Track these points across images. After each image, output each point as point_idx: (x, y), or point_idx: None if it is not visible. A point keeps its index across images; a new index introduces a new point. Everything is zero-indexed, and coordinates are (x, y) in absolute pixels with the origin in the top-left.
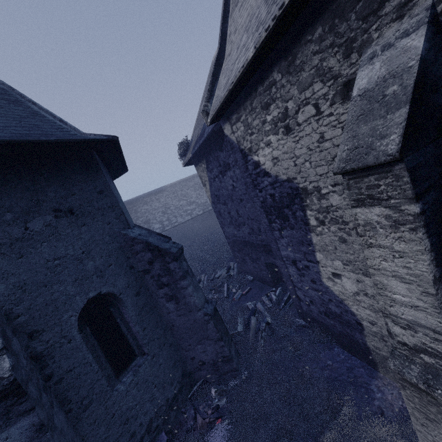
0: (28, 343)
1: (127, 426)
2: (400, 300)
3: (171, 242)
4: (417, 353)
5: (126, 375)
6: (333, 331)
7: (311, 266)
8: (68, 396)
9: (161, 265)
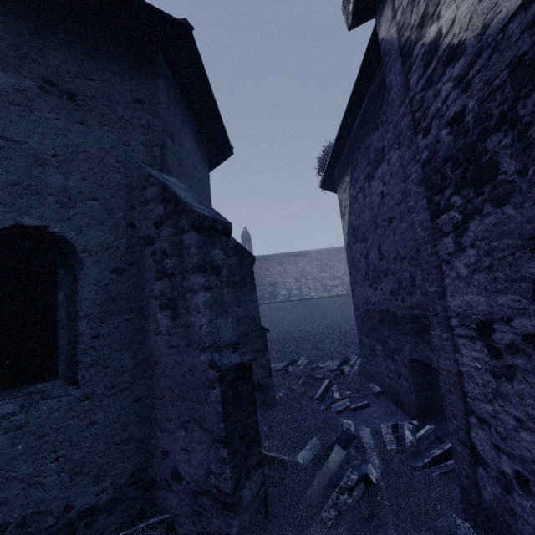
0: None
1: None
2: None
3: (213, 211)
4: None
5: (13, 398)
6: None
7: None
8: None
9: (172, 233)
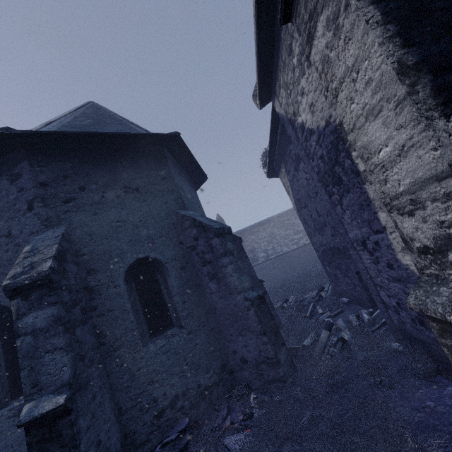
0: (86, 276)
1: (150, 387)
2: (386, 156)
3: (219, 223)
4: (444, 256)
5: (160, 339)
6: (439, 352)
7: (380, 239)
8: (105, 331)
9: (205, 241)
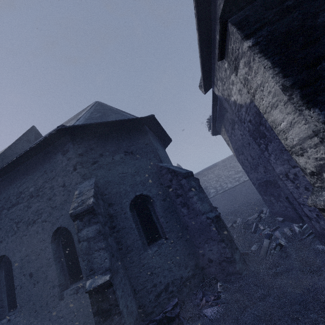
0: (108, 208)
1: (151, 277)
2: (284, 127)
3: (184, 169)
4: (321, 175)
5: (154, 246)
6: None
7: (297, 172)
8: (121, 241)
9: (176, 182)
